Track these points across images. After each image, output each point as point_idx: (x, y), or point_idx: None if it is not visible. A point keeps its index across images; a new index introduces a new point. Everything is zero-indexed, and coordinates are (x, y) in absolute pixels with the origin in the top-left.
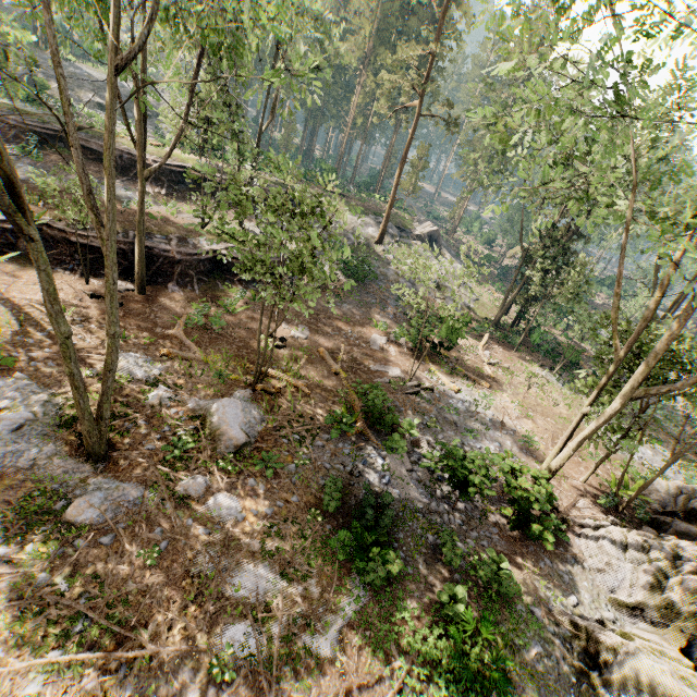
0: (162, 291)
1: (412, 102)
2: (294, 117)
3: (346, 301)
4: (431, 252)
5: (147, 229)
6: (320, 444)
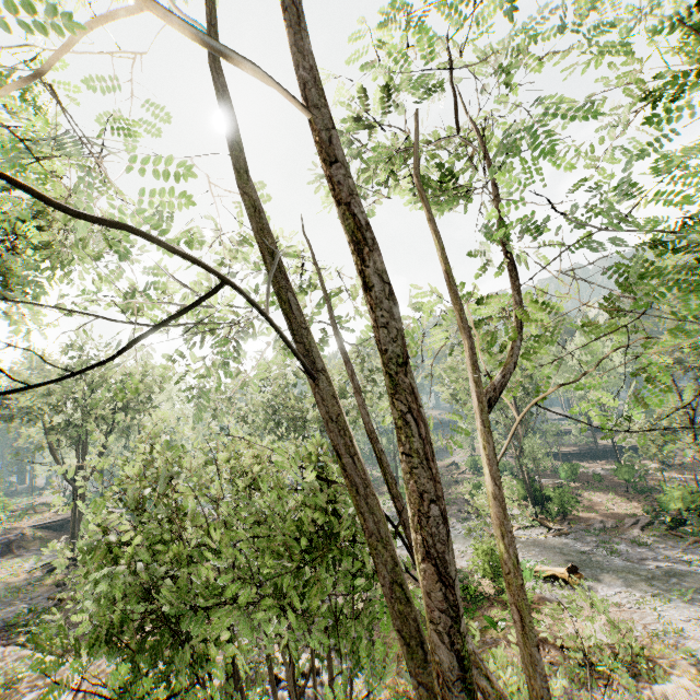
0: (607, 461)
1: None
2: None
3: None
4: None
5: (589, 446)
6: (693, 469)
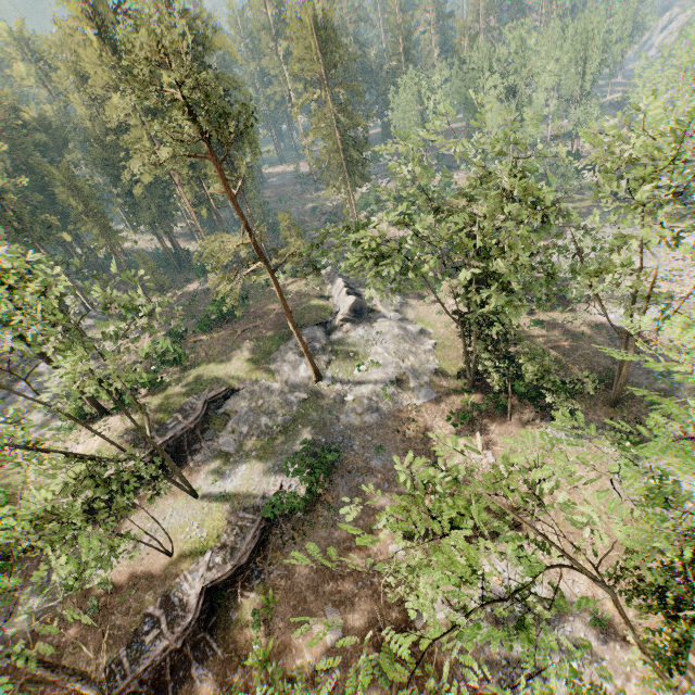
0: (193, 690)
1: (255, 266)
2: (143, 255)
3: (339, 504)
4: (364, 323)
5: (131, 627)
6: None
